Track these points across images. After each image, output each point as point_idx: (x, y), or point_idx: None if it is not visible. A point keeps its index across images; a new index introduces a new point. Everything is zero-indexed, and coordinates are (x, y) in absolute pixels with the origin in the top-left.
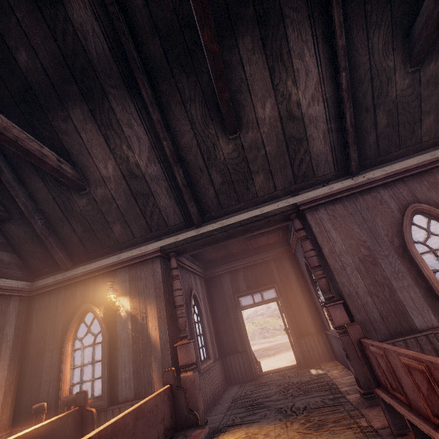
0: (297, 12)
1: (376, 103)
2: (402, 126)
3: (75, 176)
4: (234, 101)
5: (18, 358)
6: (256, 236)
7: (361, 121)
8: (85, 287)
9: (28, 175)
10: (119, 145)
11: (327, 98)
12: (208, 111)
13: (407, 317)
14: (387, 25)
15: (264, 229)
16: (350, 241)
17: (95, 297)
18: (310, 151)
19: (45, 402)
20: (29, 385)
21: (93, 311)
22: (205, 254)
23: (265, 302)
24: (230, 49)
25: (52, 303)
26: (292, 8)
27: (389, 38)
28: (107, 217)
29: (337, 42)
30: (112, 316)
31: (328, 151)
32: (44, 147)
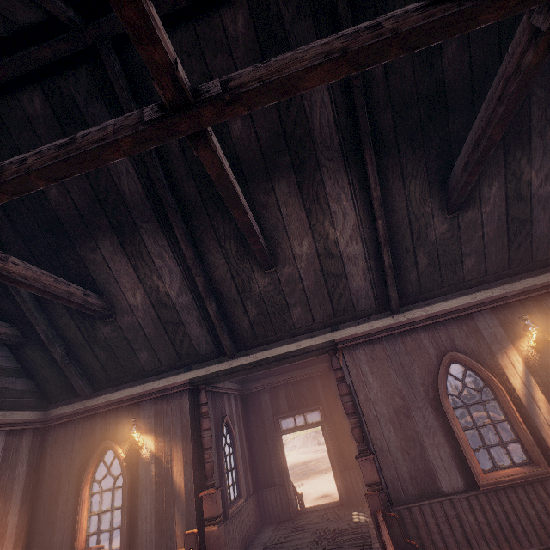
0: (333, 162)
1: (415, 244)
2: (444, 266)
3: (101, 306)
4: (271, 238)
5: (29, 500)
6: None
7: (402, 260)
8: (106, 420)
9: (50, 302)
10: (149, 276)
11: (366, 238)
12: (244, 246)
13: (434, 478)
14: (423, 176)
15: (302, 360)
16: (386, 388)
17: (116, 432)
18: (349, 286)
19: None
20: (41, 533)
21: (114, 449)
22: None
23: (308, 427)
24: (266, 191)
25: (69, 436)
26: (328, 158)
27: (426, 187)
28: (133, 344)
29: (372, 193)
30: (134, 457)
31: (369, 287)
32: (71, 285)
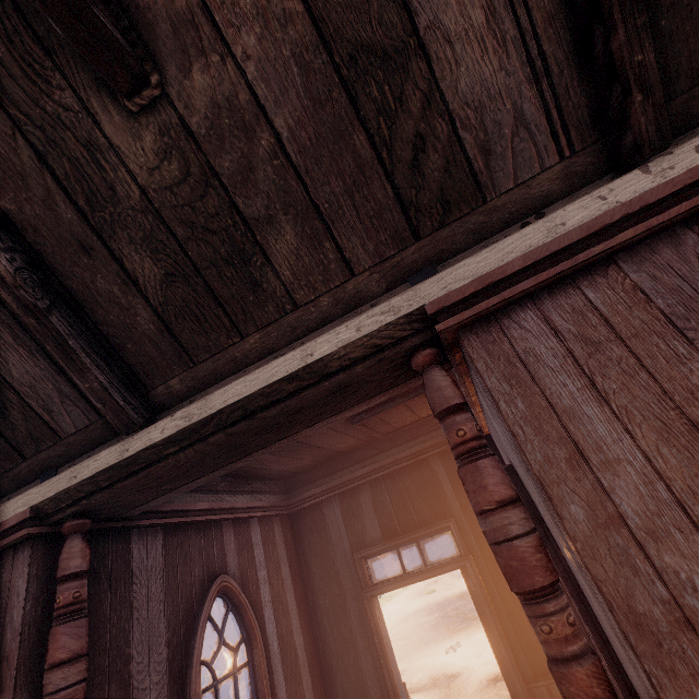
0: None
1: None
2: None
3: None
4: None
5: None
6: (375, 411)
7: None
8: None
9: None
10: None
11: None
12: (24, 17)
13: None
14: None
15: (348, 409)
16: (692, 458)
17: None
18: (445, 94)
19: None
20: None
21: None
22: (262, 465)
23: (430, 574)
24: None
25: None
26: None
27: None
28: None
29: None
30: None
31: (522, 81)
32: None
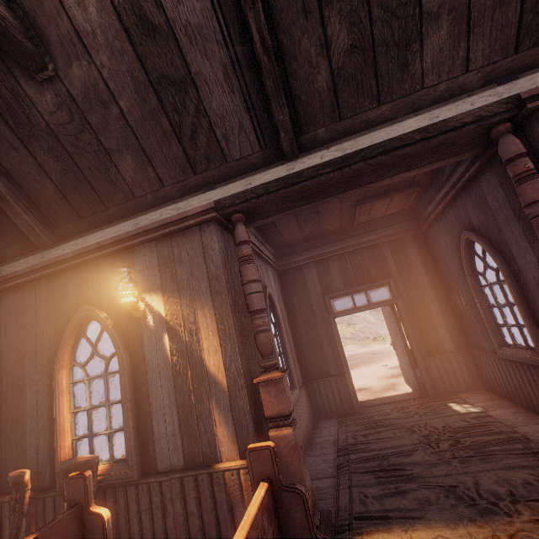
0: None
1: None
2: None
3: (9, 22)
4: None
5: None
6: (374, 199)
7: None
8: (81, 278)
9: None
10: None
11: None
12: None
13: None
14: None
15: (418, 168)
16: None
17: (99, 295)
18: None
19: (27, 472)
20: (6, 435)
21: (98, 318)
22: (282, 230)
23: (374, 307)
24: None
25: (28, 305)
26: None
27: None
28: (103, 140)
29: None
30: (133, 328)
31: None
32: None
